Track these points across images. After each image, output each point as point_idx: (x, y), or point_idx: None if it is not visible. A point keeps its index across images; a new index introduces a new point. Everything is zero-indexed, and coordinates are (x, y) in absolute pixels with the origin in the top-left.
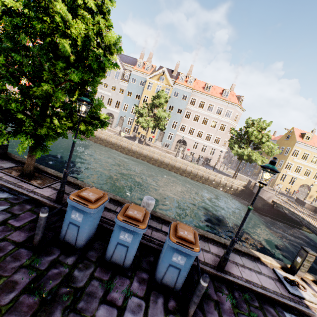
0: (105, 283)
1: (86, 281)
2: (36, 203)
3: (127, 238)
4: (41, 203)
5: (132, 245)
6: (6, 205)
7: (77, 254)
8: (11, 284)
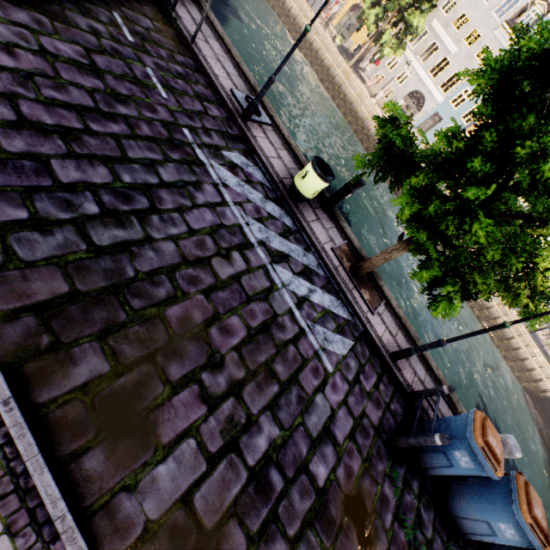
0: (445, 545)
1: (431, 531)
2: (371, 346)
3: (506, 532)
4: (374, 347)
5: (504, 540)
6: (351, 338)
7: (417, 476)
8: (385, 498)
